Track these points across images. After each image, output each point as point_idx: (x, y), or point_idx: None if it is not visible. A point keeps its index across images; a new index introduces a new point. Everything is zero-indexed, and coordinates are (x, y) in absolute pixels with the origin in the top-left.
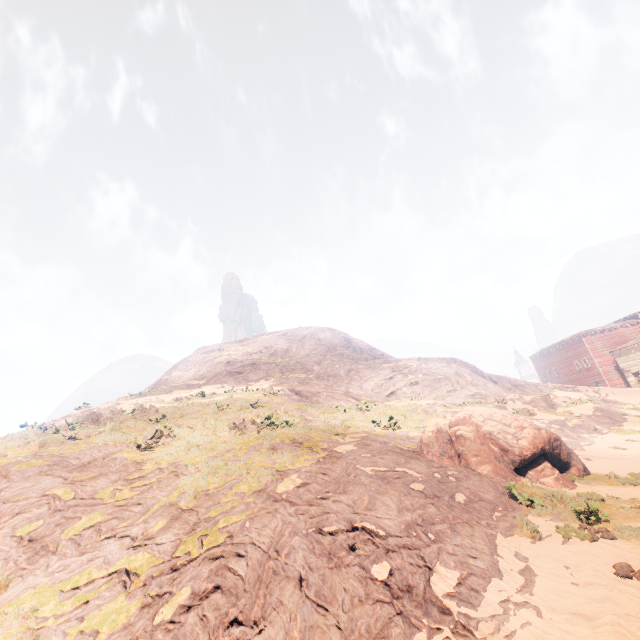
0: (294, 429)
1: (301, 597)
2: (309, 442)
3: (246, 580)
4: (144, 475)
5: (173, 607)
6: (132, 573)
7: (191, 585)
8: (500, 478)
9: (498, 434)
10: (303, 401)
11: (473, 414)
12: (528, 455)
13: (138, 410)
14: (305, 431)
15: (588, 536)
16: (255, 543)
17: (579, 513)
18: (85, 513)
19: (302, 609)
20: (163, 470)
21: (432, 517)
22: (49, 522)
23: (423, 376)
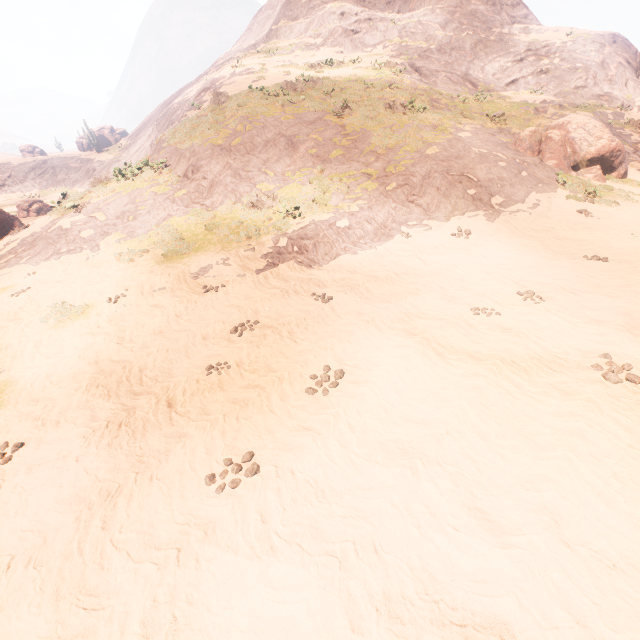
0: (432, 116)
1: (437, 193)
2: (441, 127)
3: (417, 184)
4: (349, 134)
5: (391, 187)
6: (369, 175)
7: (396, 182)
8: (557, 170)
9: (578, 141)
10: (423, 82)
11: (571, 122)
12: (588, 158)
13: (310, 82)
14: (439, 119)
15: (580, 200)
16: (419, 173)
17: (586, 191)
18: (333, 149)
19: (438, 197)
20: (358, 133)
21: (503, 179)
22: (320, 151)
23: (559, 63)
